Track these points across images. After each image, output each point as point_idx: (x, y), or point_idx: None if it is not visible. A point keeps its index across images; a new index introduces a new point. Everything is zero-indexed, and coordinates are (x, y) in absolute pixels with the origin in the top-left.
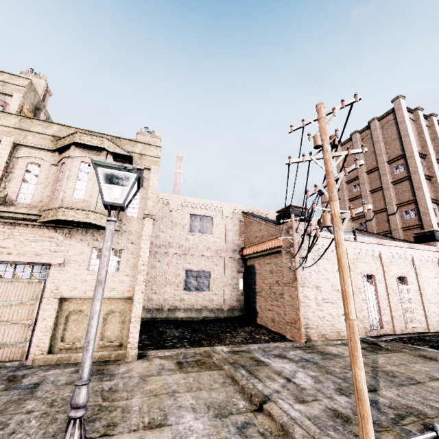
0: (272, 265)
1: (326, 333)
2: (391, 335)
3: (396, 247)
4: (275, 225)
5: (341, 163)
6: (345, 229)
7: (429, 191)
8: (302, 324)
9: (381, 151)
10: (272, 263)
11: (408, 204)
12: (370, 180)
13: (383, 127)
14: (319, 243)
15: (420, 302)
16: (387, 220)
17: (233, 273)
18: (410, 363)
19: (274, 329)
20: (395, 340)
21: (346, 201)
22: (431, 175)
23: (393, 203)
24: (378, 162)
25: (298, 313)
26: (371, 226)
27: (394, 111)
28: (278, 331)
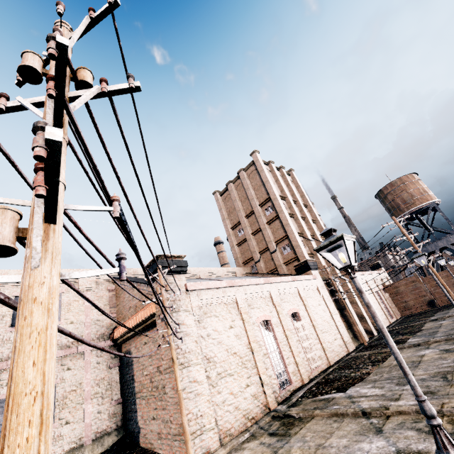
0: (150, 345)
1: (230, 427)
2: (301, 389)
3: (282, 282)
4: (147, 286)
5: (223, 211)
6: (239, 275)
7: (295, 226)
8: (188, 435)
9: (252, 197)
10: (150, 340)
11: (283, 240)
12: (250, 223)
13: (250, 177)
14: (202, 297)
15: (316, 335)
16: (271, 258)
17: (101, 372)
18: (326, 439)
19: (161, 451)
20: (305, 395)
21: (234, 246)
22: (293, 213)
23: (272, 241)
24: (252, 206)
25: (181, 419)
26: (260, 266)
27: (254, 163)
28: (167, 453)
